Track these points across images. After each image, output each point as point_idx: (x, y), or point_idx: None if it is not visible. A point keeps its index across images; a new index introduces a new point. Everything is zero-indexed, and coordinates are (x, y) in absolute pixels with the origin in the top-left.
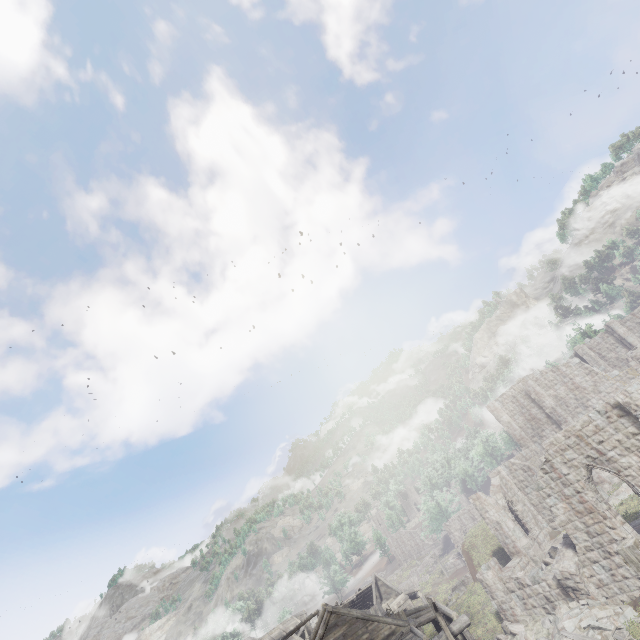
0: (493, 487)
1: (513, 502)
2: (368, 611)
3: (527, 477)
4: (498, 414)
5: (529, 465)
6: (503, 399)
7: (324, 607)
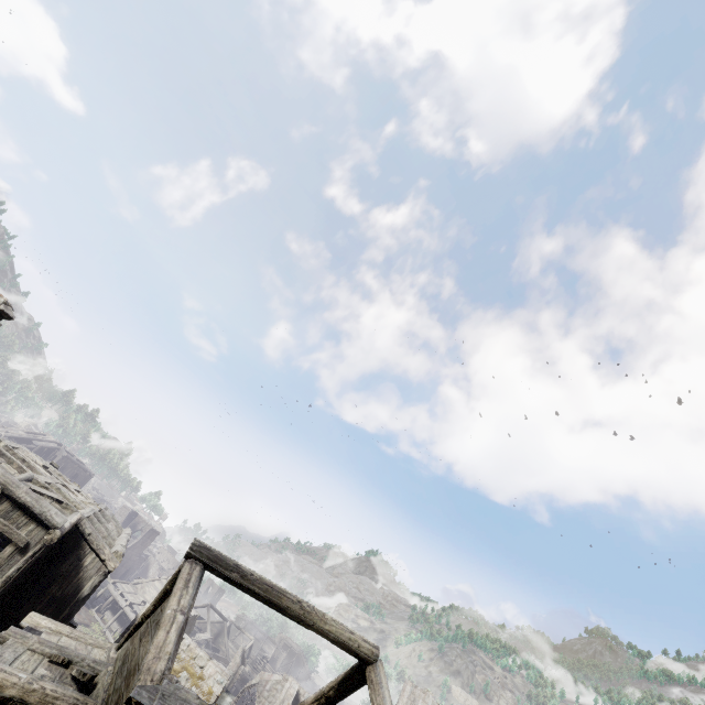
0: (268, 674)
1: (259, 698)
2: (207, 633)
3: (280, 704)
4: (400, 697)
5: (284, 698)
6: (413, 691)
7: (209, 605)
